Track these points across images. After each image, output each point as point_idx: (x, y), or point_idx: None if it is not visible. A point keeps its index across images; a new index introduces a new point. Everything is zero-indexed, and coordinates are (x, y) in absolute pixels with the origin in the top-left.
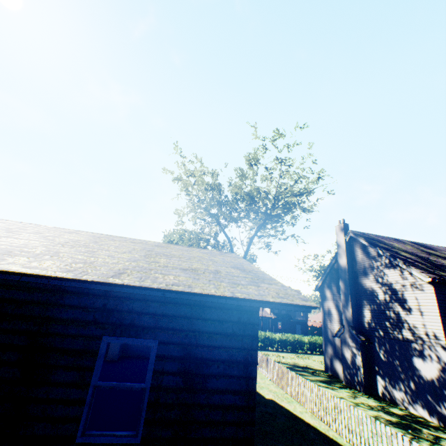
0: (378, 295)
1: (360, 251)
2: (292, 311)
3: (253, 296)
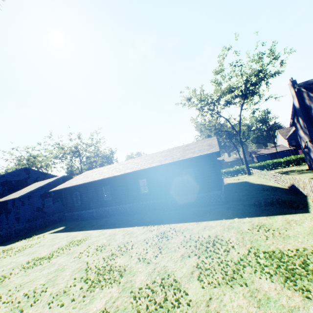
0: None
1: (305, 95)
2: None
3: (204, 154)
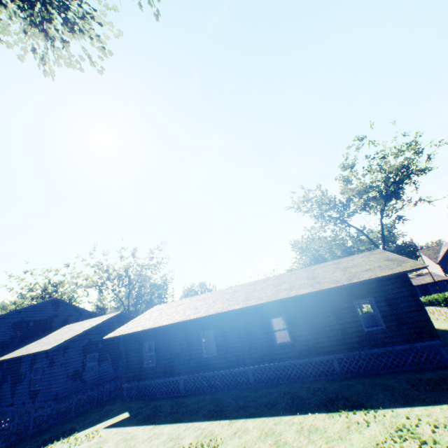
0: None
1: None
2: None
3: (400, 270)
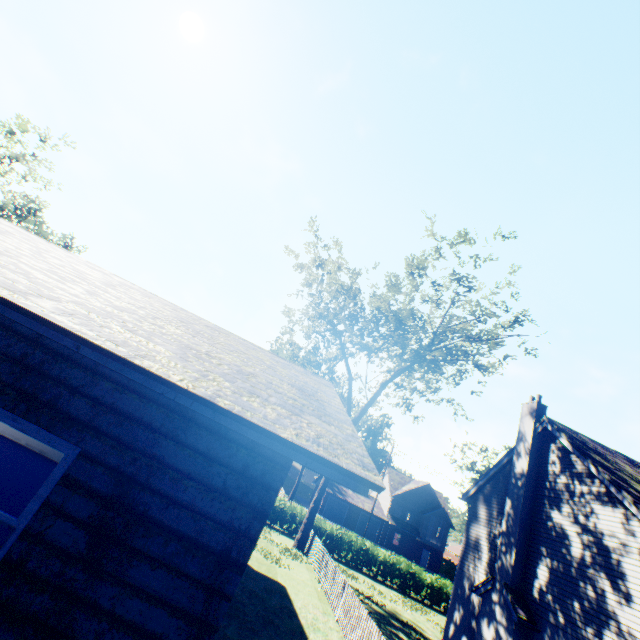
0: (570, 545)
1: (556, 458)
2: (422, 523)
3: (253, 415)
